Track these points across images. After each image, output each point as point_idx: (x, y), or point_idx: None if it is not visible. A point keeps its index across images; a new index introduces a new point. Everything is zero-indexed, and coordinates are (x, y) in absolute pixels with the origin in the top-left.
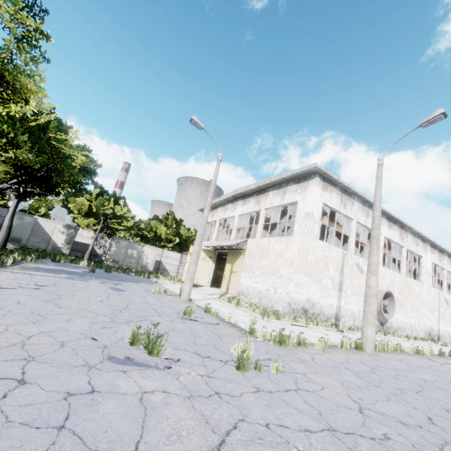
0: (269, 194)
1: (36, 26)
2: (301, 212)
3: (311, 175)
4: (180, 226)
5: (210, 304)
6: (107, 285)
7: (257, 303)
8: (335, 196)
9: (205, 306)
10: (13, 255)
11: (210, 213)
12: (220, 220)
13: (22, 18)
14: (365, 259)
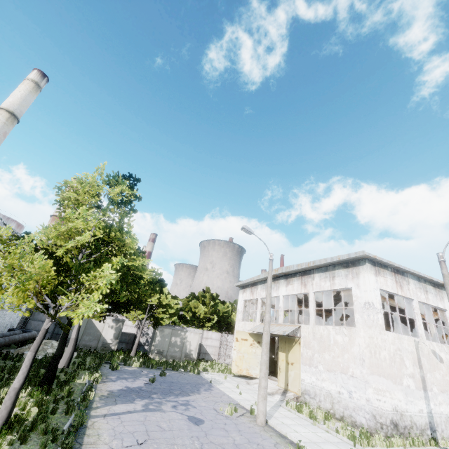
0: (315, 276)
1: (132, 192)
2: (358, 300)
3: (359, 261)
4: (217, 303)
5: (301, 440)
6: (181, 411)
7: (329, 408)
8: (388, 278)
9: (296, 444)
10: (85, 376)
11: (249, 289)
12: (262, 298)
13: (124, 190)
14: (439, 344)
